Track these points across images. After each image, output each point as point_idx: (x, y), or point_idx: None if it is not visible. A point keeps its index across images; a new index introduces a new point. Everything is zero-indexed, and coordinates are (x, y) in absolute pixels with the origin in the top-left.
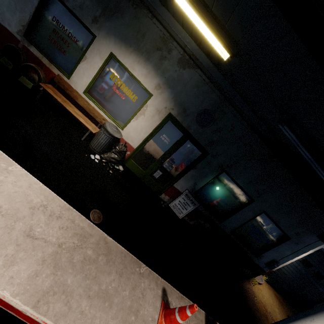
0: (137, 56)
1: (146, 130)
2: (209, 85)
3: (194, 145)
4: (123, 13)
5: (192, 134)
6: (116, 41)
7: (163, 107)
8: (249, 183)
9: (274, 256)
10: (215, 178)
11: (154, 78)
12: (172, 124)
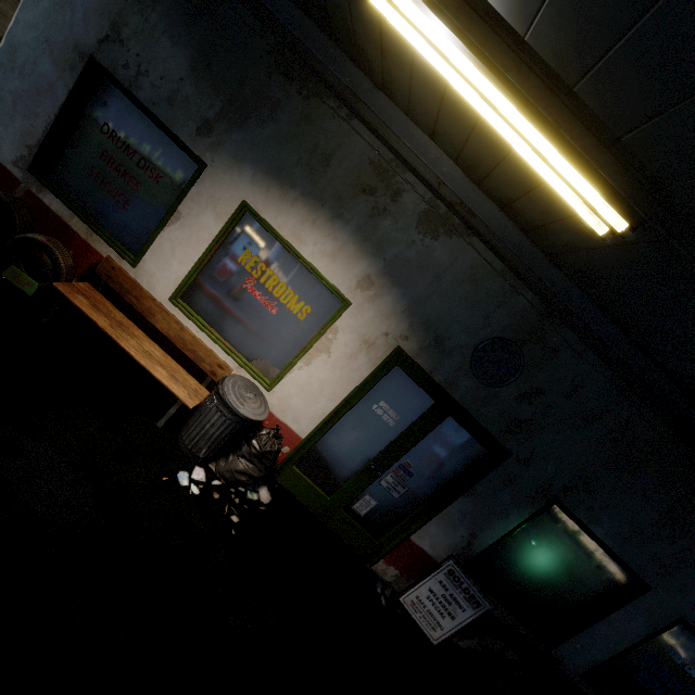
0: (310, 210)
1: (332, 392)
2: (505, 278)
3: (465, 430)
4: (275, 111)
5: (460, 402)
6: (256, 176)
7: (380, 333)
8: (633, 536)
9: None
10: (531, 521)
11: (355, 262)
12: (405, 375)
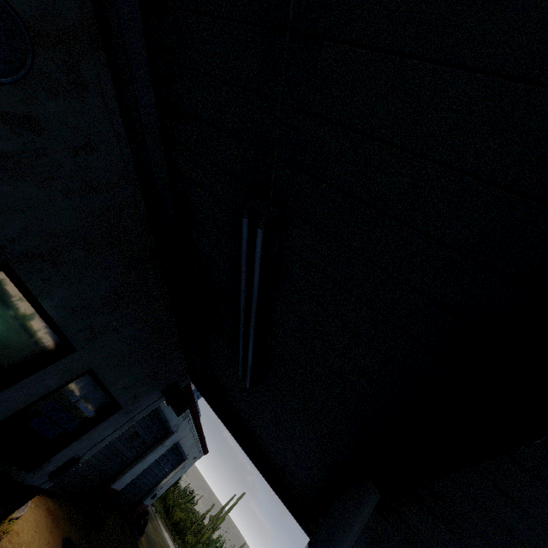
0: None
1: None
2: None
3: None
4: None
5: None
6: None
7: None
8: (80, 308)
9: (77, 451)
10: None
11: None
12: None
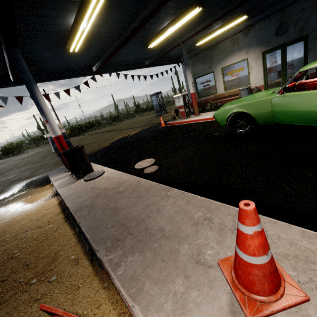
0: (229, 57)
1: (260, 72)
2: (266, 21)
3: (293, 45)
4: (214, 55)
5: (283, 43)
6: (219, 64)
7: (256, 55)
8: None
9: None
10: None
11: (242, 53)
12: (269, 54)
